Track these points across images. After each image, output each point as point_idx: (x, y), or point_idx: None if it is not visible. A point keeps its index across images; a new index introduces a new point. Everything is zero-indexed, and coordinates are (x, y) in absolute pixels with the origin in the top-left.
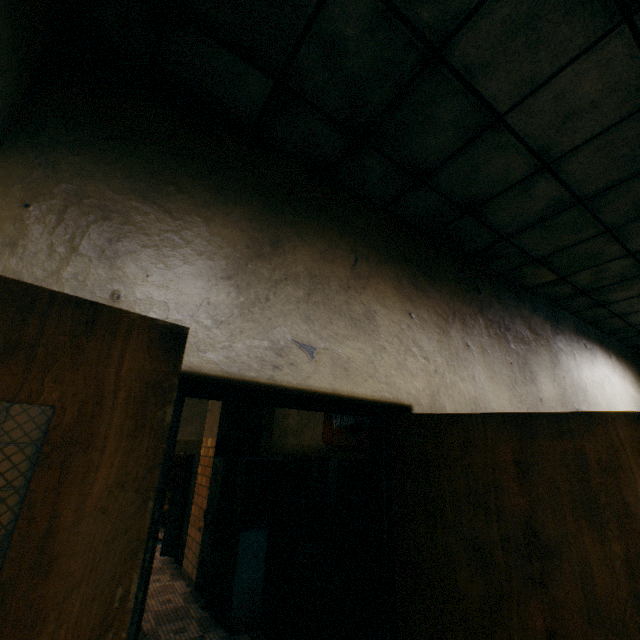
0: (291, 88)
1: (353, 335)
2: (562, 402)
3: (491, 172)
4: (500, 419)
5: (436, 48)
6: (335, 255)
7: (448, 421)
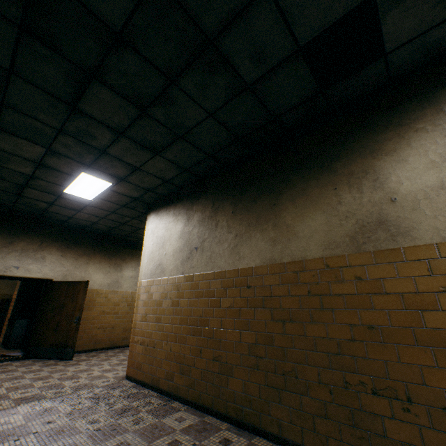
0: (15, 210)
1: (35, 263)
2: (136, 277)
3: (83, 222)
4: (67, 282)
5: (45, 210)
6: (34, 242)
7: (58, 283)
